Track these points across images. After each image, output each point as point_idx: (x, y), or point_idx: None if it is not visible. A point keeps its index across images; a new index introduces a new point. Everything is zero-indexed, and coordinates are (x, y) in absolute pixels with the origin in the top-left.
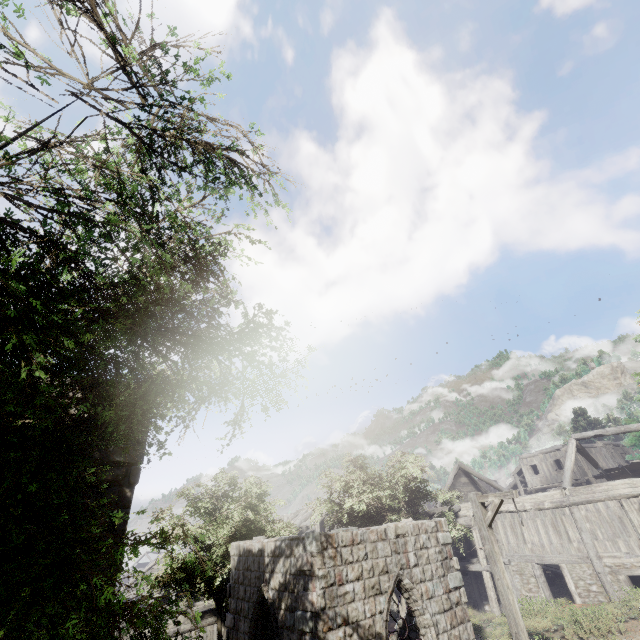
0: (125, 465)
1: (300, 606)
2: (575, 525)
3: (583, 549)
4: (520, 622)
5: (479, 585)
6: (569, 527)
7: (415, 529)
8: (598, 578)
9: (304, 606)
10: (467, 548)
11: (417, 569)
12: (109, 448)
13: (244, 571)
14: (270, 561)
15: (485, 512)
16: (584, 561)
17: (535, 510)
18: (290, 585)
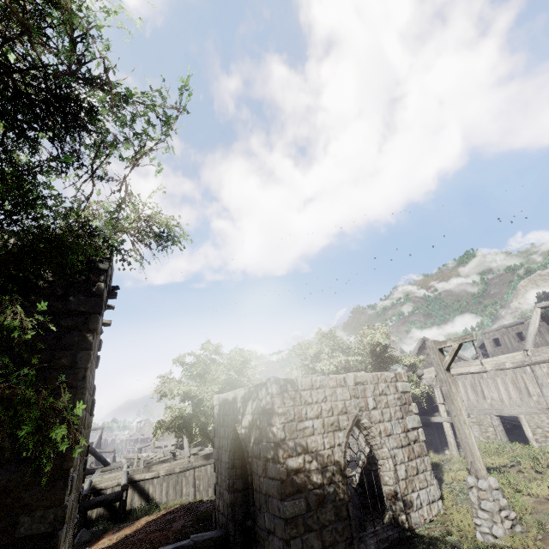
0: (84, 314)
1: (264, 438)
2: (536, 381)
3: (543, 402)
4: (476, 453)
5: (440, 434)
6: (529, 383)
7: (374, 379)
8: None
9: (267, 438)
10: (429, 405)
11: (376, 411)
12: (67, 299)
13: (223, 416)
14: (241, 406)
15: (443, 358)
16: (543, 412)
17: (496, 370)
18: (256, 423)
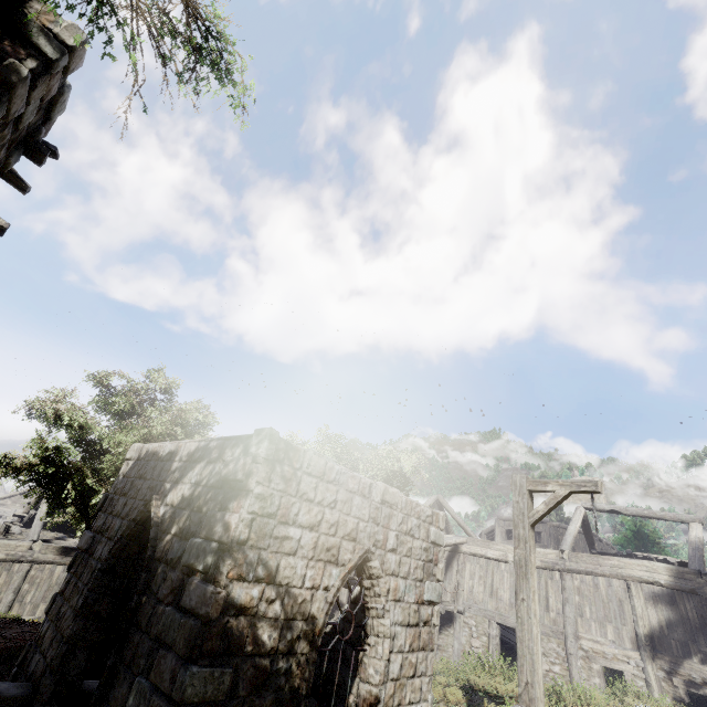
0: None
1: (202, 531)
2: (561, 594)
3: (560, 622)
4: (539, 669)
5: None
6: (553, 594)
7: (407, 506)
8: (566, 659)
9: (209, 531)
10: None
11: (393, 556)
12: None
13: (135, 479)
14: (180, 467)
15: (531, 506)
16: (556, 636)
17: None
18: (198, 501)
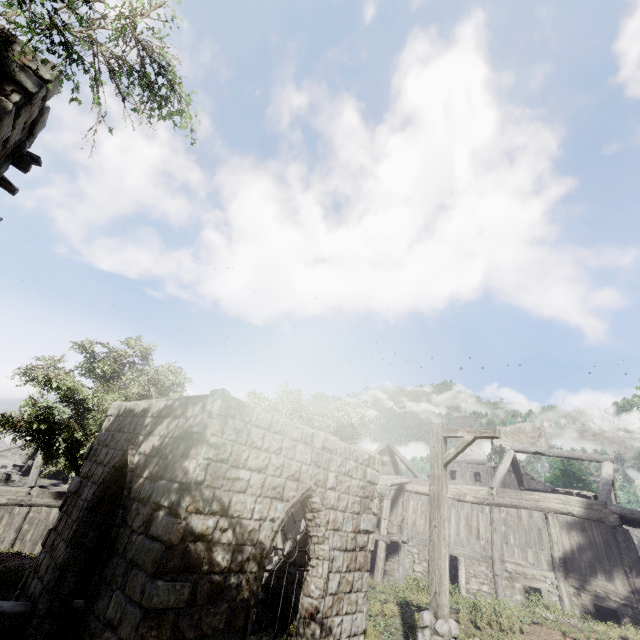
0: None
1: (168, 474)
2: (490, 524)
3: (489, 549)
4: (445, 582)
5: None
6: (483, 525)
7: (346, 451)
8: (493, 580)
9: (173, 474)
10: None
11: (333, 493)
12: None
13: (115, 432)
14: (151, 422)
15: (445, 449)
16: (485, 560)
17: (454, 500)
18: (165, 450)
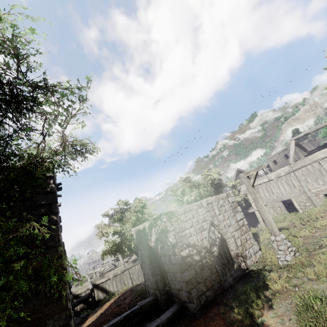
0: (47, 205)
1: (165, 245)
2: (297, 179)
3: (301, 189)
4: (273, 224)
5: (254, 217)
6: (294, 181)
7: (216, 199)
8: (309, 199)
9: (167, 244)
10: (246, 204)
11: (220, 216)
12: (34, 199)
13: (140, 239)
14: (148, 231)
15: (249, 180)
16: (302, 194)
17: (276, 178)
18: (159, 238)
